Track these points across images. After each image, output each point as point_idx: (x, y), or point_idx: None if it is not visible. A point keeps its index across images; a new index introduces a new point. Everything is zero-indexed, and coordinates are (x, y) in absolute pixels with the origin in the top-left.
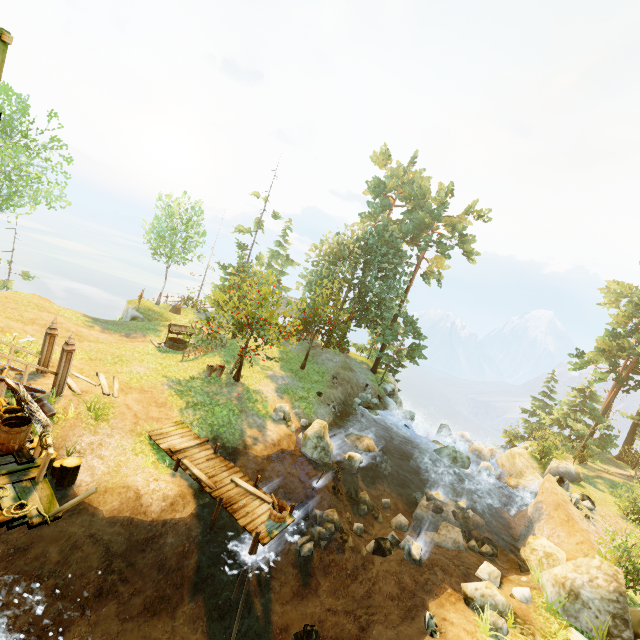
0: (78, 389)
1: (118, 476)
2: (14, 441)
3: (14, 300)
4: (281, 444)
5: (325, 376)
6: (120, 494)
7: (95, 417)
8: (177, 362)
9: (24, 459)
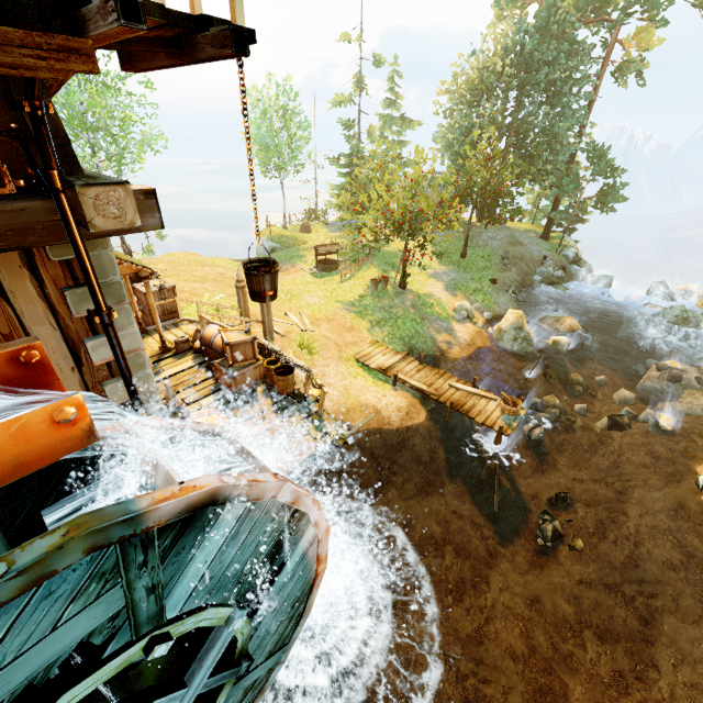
0: (281, 331)
1: (351, 398)
2: (289, 386)
3: (177, 263)
4: (475, 343)
5: (492, 259)
6: (362, 412)
7: (307, 353)
8: (338, 284)
9: (301, 399)
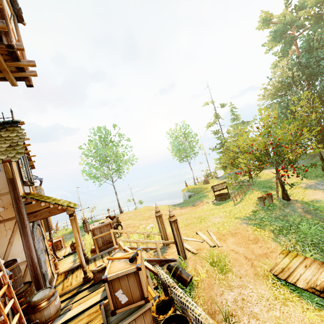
0: (193, 249)
1: None
2: None
3: (138, 211)
4: None
5: None
6: None
7: (219, 270)
8: (233, 206)
9: None
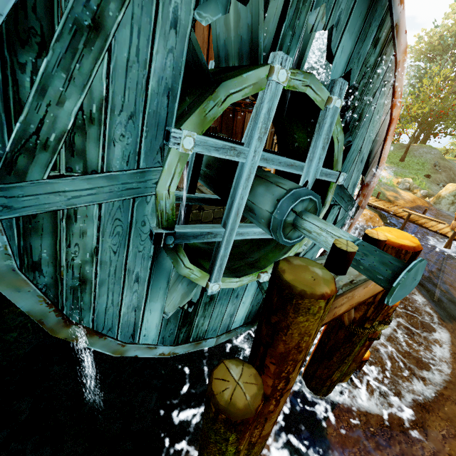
0: None
1: None
2: None
3: None
4: (416, 202)
5: (425, 166)
6: None
7: None
8: None
9: None
